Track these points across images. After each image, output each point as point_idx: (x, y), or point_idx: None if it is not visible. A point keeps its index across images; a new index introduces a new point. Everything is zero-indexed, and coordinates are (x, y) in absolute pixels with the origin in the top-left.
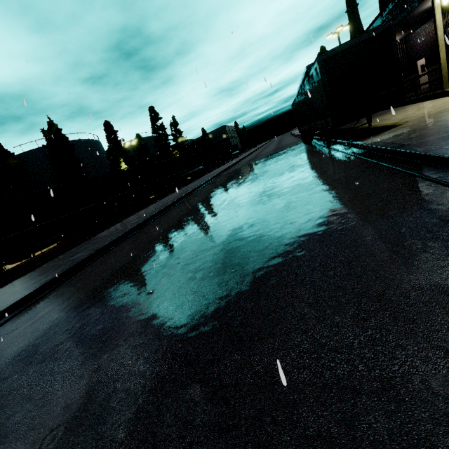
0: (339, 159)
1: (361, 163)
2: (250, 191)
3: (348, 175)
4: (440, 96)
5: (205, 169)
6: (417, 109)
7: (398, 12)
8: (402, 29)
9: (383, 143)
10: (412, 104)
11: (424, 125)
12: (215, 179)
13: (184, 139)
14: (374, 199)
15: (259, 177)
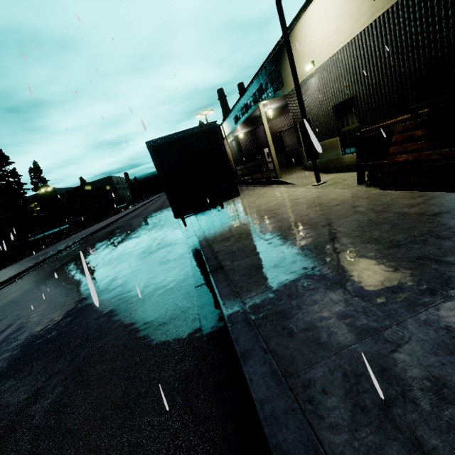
0: (178, 258)
1: (187, 278)
2: (60, 303)
3: (159, 309)
4: (277, 183)
5: (75, 227)
6: (258, 197)
7: (244, 111)
8: (247, 125)
9: (210, 251)
10: (259, 187)
11: (250, 230)
12: (70, 249)
13: (48, 189)
14: (128, 436)
15: (98, 267)
